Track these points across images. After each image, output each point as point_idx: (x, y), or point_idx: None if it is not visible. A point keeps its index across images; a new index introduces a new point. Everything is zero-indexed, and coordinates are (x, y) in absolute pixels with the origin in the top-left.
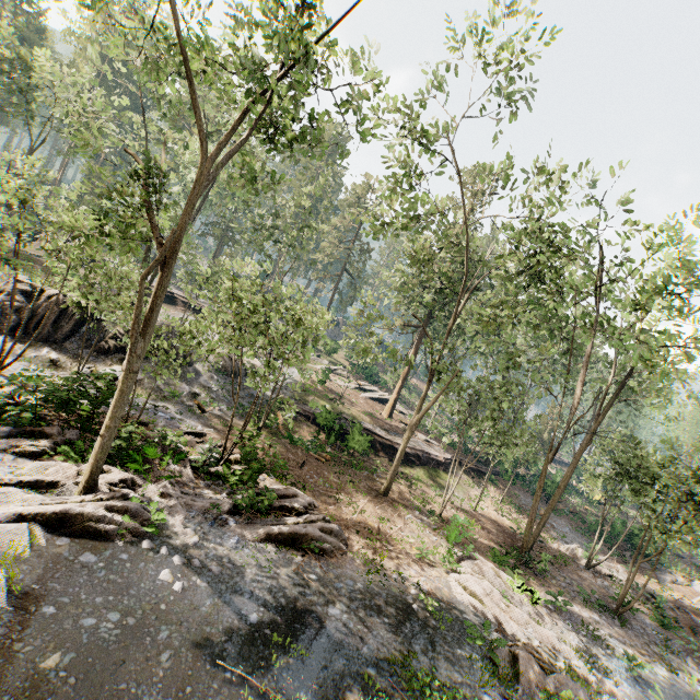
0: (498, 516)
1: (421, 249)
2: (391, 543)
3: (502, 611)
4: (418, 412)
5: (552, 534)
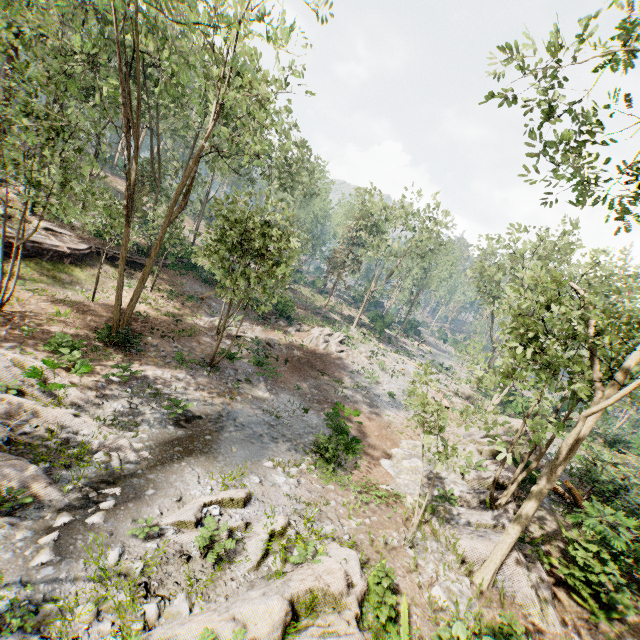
0: None
1: None
2: None
3: None
4: None
5: (204, 312)
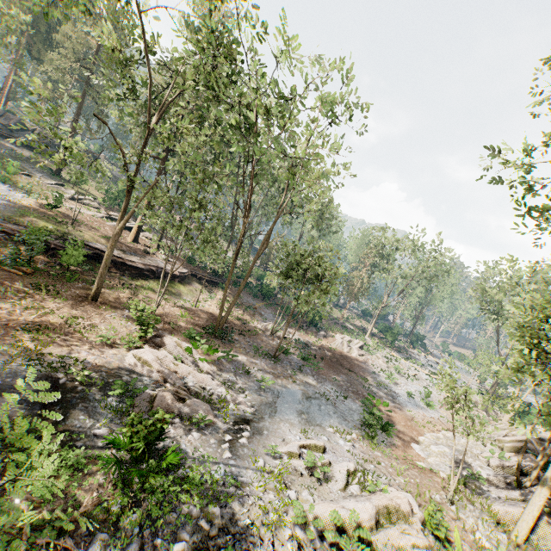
0: (216, 310)
1: (117, 50)
2: (71, 334)
3: (170, 369)
4: (120, 223)
5: (258, 318)
